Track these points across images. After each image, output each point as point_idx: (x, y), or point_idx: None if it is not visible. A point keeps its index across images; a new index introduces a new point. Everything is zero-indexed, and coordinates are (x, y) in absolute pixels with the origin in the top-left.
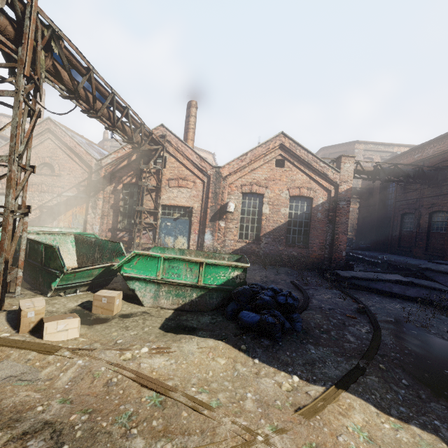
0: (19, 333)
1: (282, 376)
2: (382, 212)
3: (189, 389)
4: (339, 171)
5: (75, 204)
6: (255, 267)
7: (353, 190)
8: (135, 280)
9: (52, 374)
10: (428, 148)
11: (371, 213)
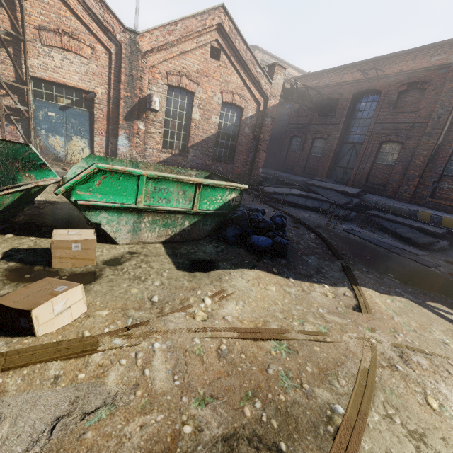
0: None
1: (318, 287)
2: (274, 132)
3: (293, 325)
4: (271, 83)
5: None
6: None
7: None
8: (100, 210)
9: (127, 378)
10: (326, 76)
11: None
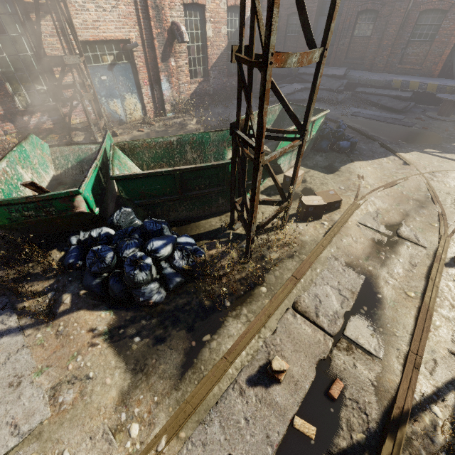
0: (321, 219)
1: (381, 160)
2: None
3: (395, 178)
4: None
5: None
6: (220, 109)
7: None
8: (281, 156)
9: (373, 208)
10: None
11: None
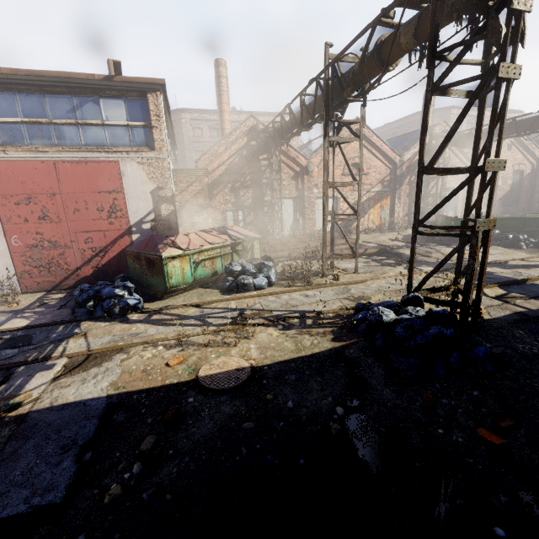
0: None
1: None
2: None
3: None
4: None
5: (382, 197)
6: None
7: None
8: None
9: None
10: None
11: None
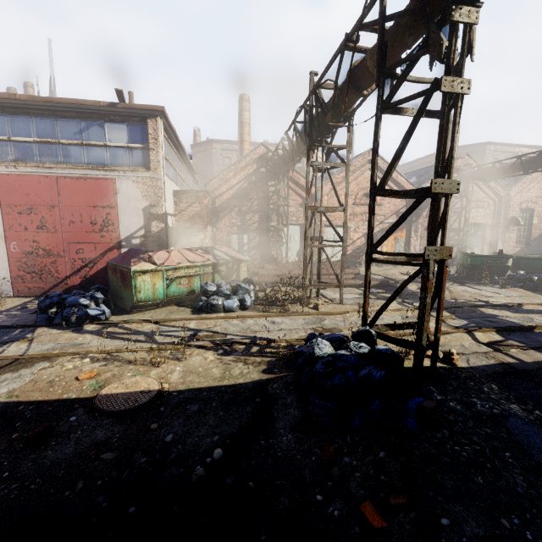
0: None
1: None
2: None
3: None
4: None
5: (397, 229)
6: None
7: None
8: None
9: None
10: None
11: None
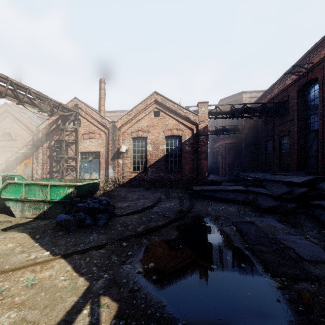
0: None
1: (40, 252)
2: (257, 142)
3: None
4: (197, 114)
5: (26, 157)
6: (141, 189)
7: (235, 128)
8: (9, 200)
9: None
10: (274, 89)
11: (250, 143)
